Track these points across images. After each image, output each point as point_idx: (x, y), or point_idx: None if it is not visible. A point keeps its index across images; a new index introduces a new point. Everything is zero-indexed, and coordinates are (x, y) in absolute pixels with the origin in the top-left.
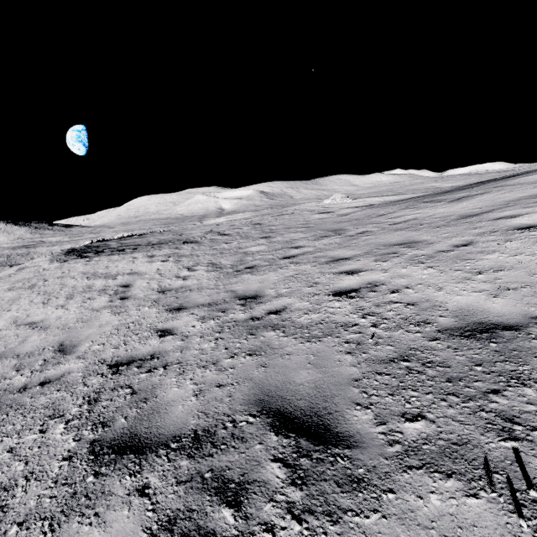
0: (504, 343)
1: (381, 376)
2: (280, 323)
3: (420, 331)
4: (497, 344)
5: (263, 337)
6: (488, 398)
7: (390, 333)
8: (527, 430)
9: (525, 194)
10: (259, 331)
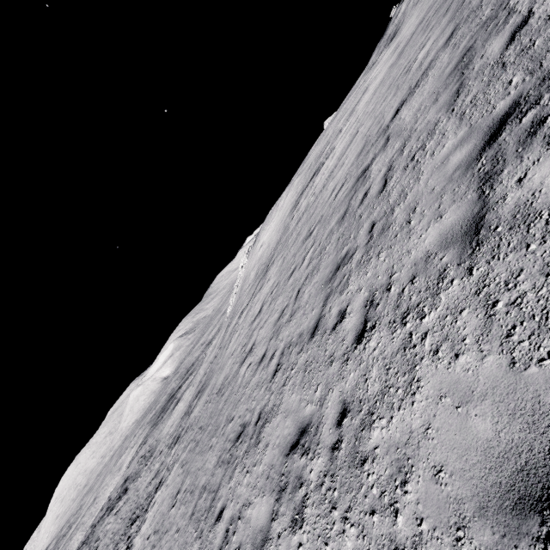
0: None
1: None
2: None
3: None
4: None
5: None
6: None
7: None
8: None
9: None
10: None
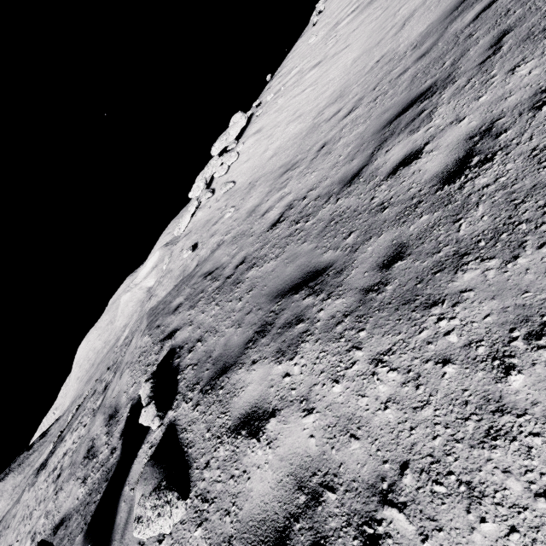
0: None
1: None
2: None
3: None
4: None
5: None
6: None
7: None
8: None
9: None
10: None
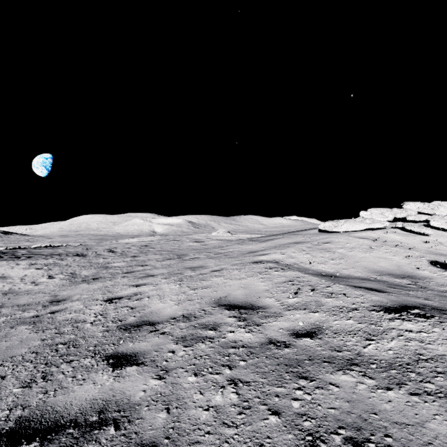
0: (134, 333)
1: (31, 354)
2: (44, 320)
3: (110, 325)
4: (130, 334)
5: (14, 329)
6: (60, 365)
7: (91, 327)
8: (41, 382)
9: (292, 241)
10: (21, 325)
